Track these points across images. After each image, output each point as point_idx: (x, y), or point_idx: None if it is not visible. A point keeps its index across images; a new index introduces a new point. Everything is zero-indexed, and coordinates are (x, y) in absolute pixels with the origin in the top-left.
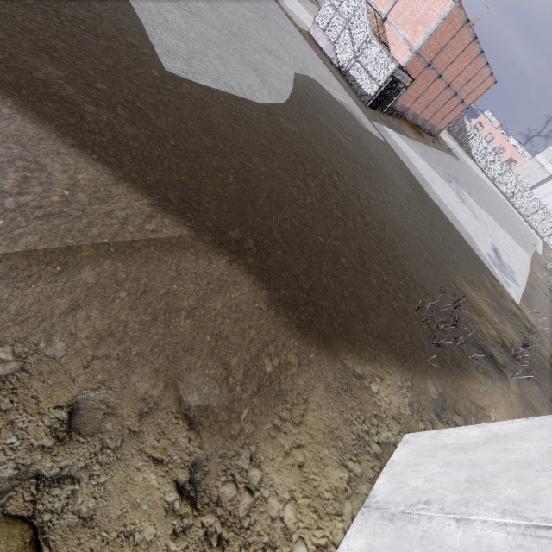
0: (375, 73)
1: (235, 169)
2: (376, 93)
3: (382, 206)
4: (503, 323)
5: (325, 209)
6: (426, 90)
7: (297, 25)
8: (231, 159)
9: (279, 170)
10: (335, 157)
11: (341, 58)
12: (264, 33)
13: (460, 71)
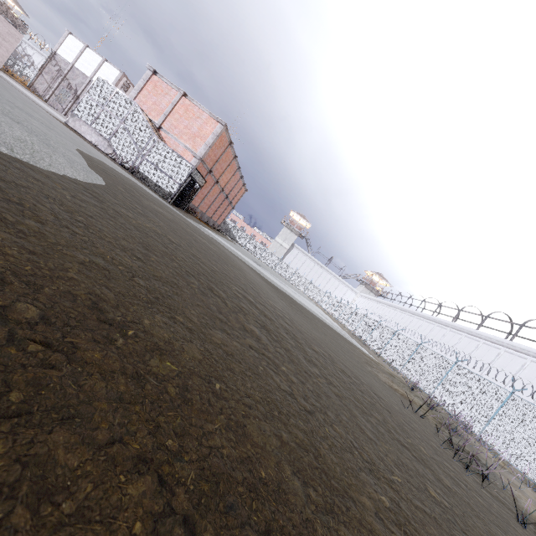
0: (171, 172)
1: (139, 452)
2: (178, 191)
3: (291, 317)
4: (410, 395)
5: (306, 373)
6: (209, 193)
7: (48, 112)
8: (80, 392)
9: (209, 329)
10: (219, 264)
11: (122, 154)
12: (4, 91)
13: (228, 179)
